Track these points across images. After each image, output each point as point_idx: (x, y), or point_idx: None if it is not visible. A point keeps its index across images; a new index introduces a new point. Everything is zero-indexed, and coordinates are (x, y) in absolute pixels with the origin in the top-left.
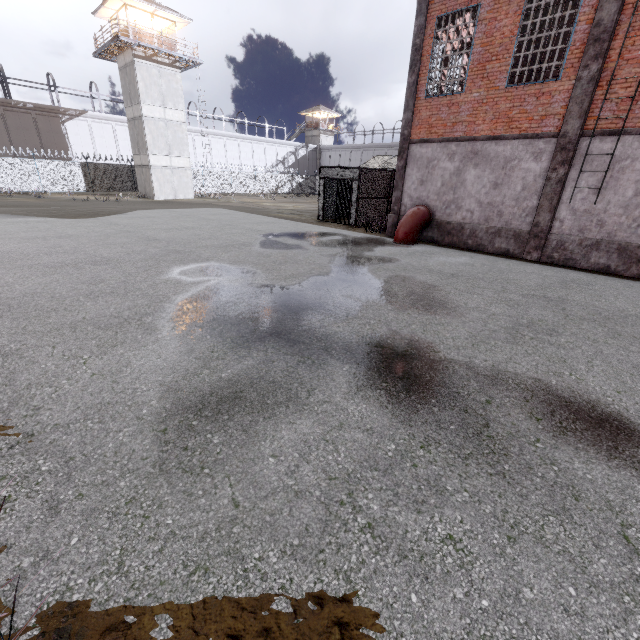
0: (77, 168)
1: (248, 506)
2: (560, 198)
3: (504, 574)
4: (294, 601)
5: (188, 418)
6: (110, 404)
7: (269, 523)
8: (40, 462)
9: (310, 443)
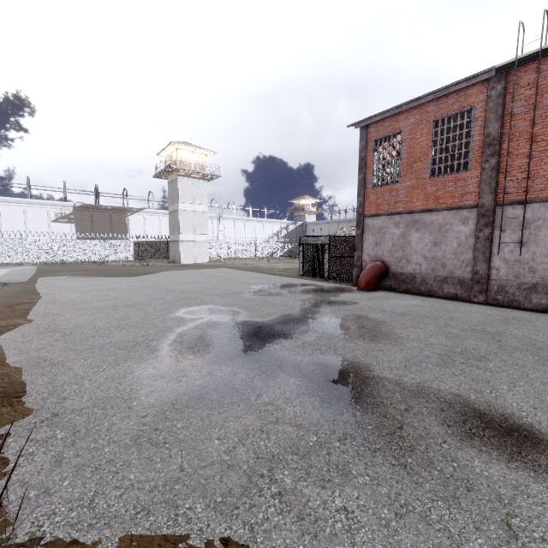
0: (131, 244)
1: (190, 472)
2: (491, 251)
3: (384, 541)
4: (206, 540)
5: (163, 409)
6: (113, 398)
7: (203, 484)
8: (57, 432)
9: (249, 432)
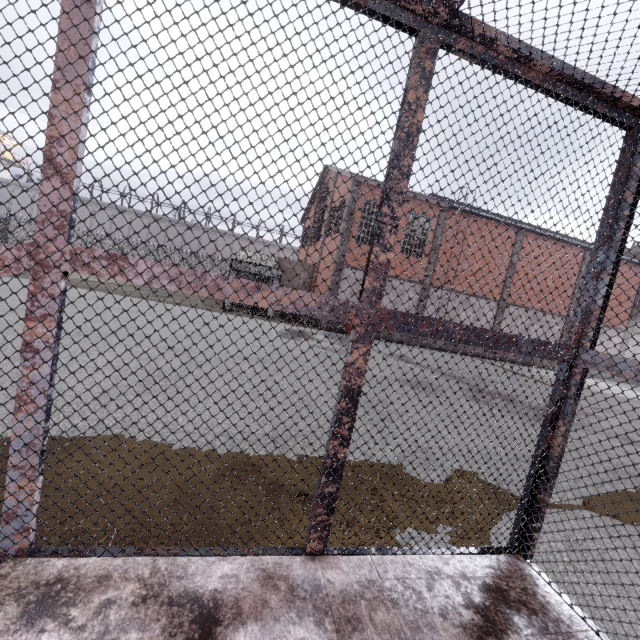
0: None
1: None
2: (424, 314)
3: None
4: None
5: None
6: None
7: None
8: None
9: None
